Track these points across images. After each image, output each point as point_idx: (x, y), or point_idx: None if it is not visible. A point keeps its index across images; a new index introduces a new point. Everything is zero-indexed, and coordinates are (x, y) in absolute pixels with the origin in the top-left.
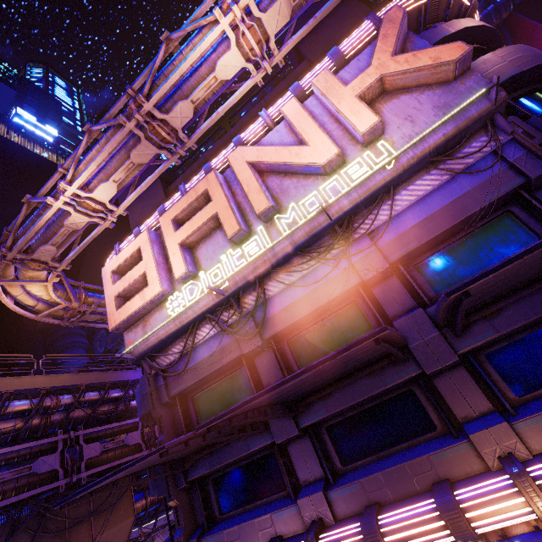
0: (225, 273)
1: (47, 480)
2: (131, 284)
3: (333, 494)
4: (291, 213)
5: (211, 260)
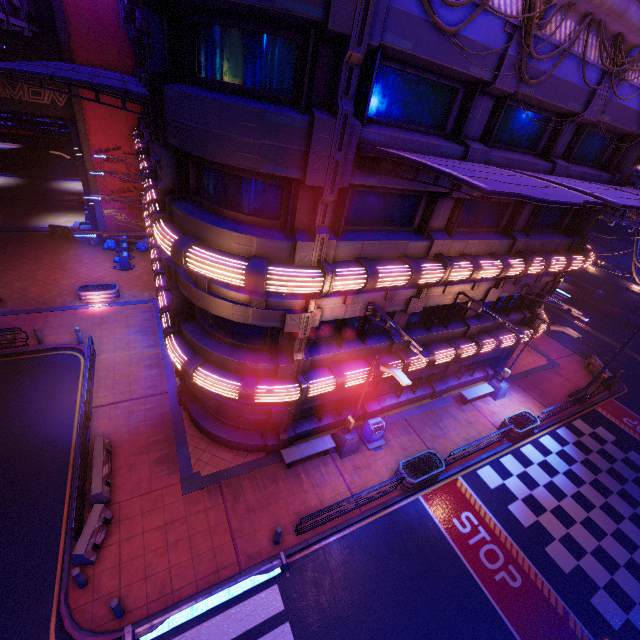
0: None
1: None
2: None
3: (451, 243)
4: None
5: None
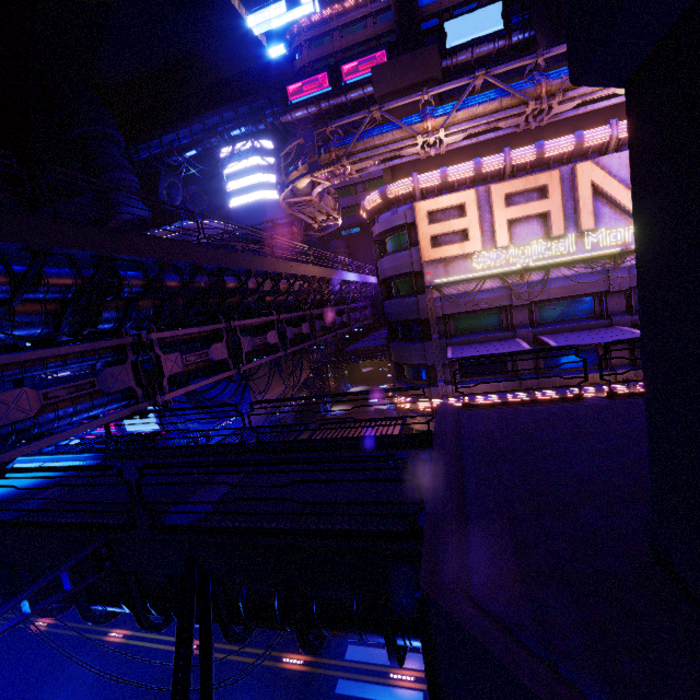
0: (531, 255)
1: (302, 339)
2: (449, 232)
3: (540, 380)
4: (598, 235)
5: (522, 240)
